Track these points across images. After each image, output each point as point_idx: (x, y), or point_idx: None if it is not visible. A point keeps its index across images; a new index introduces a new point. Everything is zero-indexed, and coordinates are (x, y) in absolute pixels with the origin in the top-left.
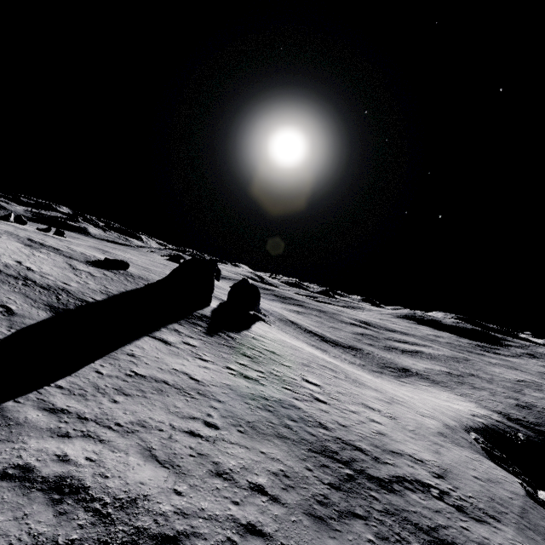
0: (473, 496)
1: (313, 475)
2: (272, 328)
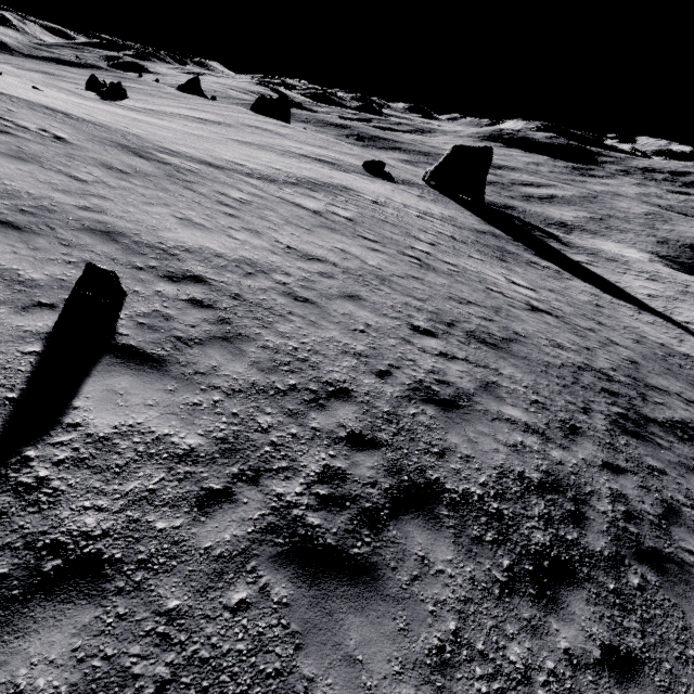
0: None
1: None
2: None
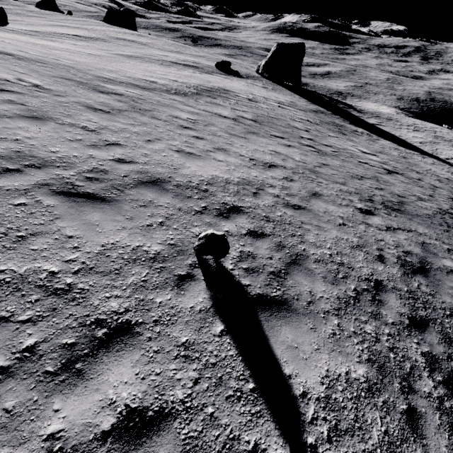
0: None
1: None
2: None
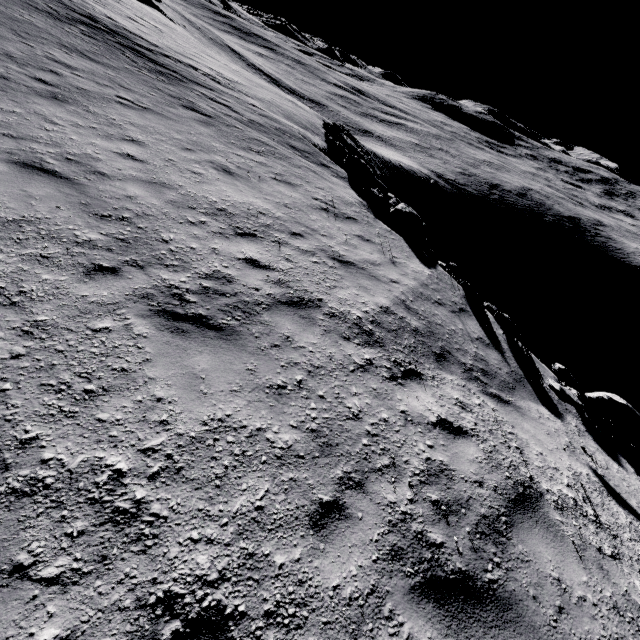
0: (248, 92)
1: (49, 7)
2: (171, 22)
